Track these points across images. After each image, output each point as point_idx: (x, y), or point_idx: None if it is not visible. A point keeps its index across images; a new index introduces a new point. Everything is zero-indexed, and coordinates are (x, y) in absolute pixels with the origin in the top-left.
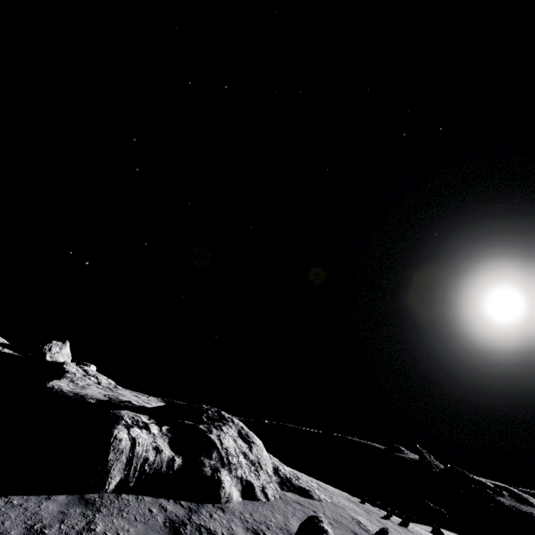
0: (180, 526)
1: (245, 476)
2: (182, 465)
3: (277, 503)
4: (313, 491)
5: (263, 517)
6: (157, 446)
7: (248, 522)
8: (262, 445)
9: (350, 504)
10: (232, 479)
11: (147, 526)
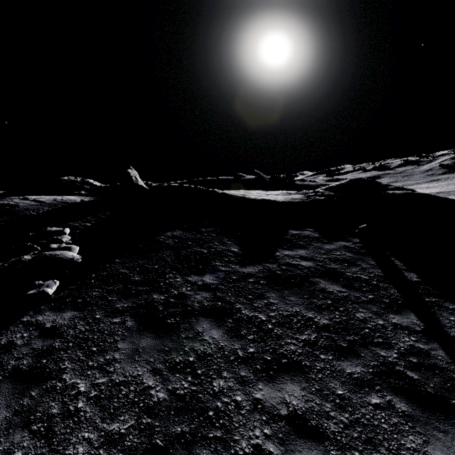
0: None
1: None
2: None
3: None
4: None
5: None
6: None
7: None
8: None
9: None
10: None
11: None
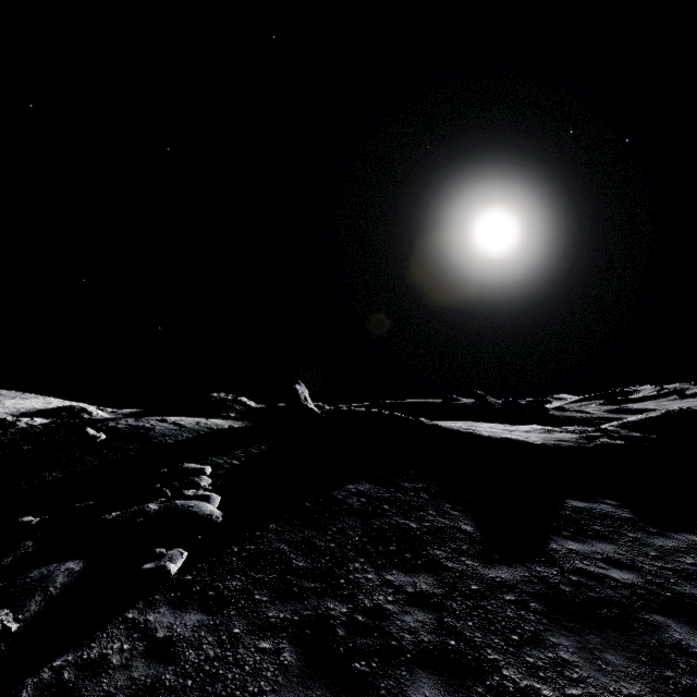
0: None
1: None
2: None
3: None
4: None
5: None
6: None
7: None
8: None
9: None
10: None
11: None
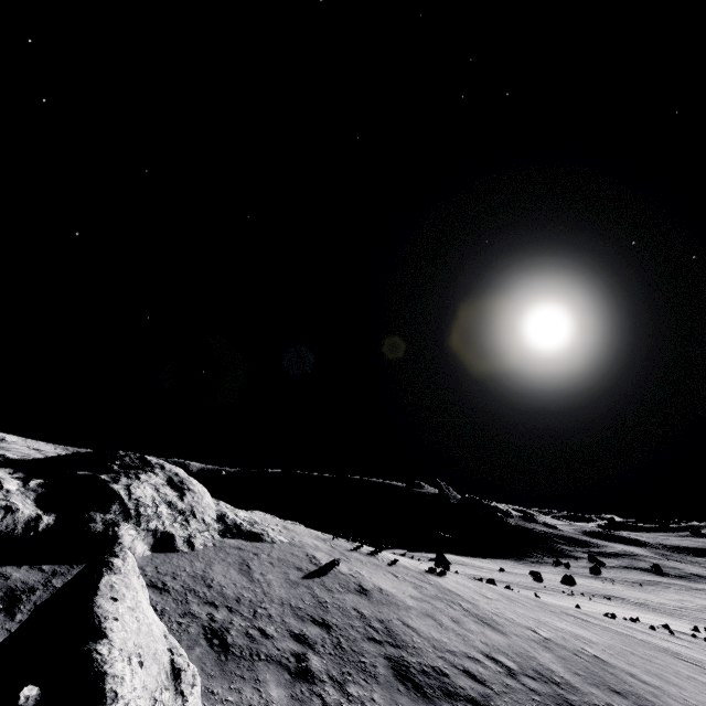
0: (23, 593)
1: (162, 527)
2: (55, 524)
3: (206, 552)
4: (267, 534)
5: (175, 567)
6: (9, 505)
7: (146, 576)
8: (205, 492)
9: (315, 542)
10: (140, 532)
11: None
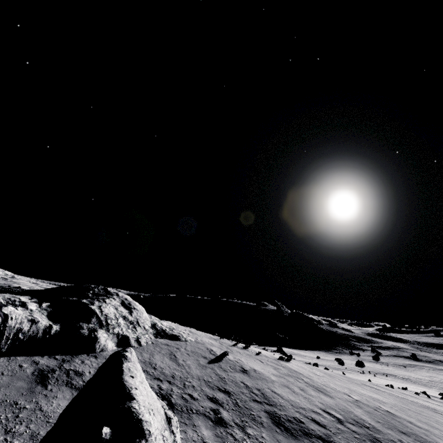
0: (48, 373)
1: (122, 332)
2: (60, 330)
3: (148, 347)
4: (182, 336)
5: None
6: (33, 319)
7: None
8: (143, 310)
9: (210, 341)
10: (109, 335)
11: (13, 377)
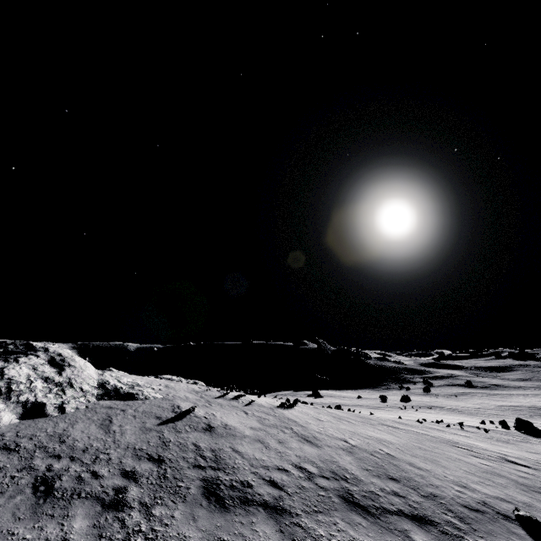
0: None
1: (34, 398)
2: None
3: (76, 413)
4: (141, 394)
5: (37, 430)
6: None
7: (3, 441)
8: (87, 366)
9: (188, 395)
10: (9, 405)
11: None
